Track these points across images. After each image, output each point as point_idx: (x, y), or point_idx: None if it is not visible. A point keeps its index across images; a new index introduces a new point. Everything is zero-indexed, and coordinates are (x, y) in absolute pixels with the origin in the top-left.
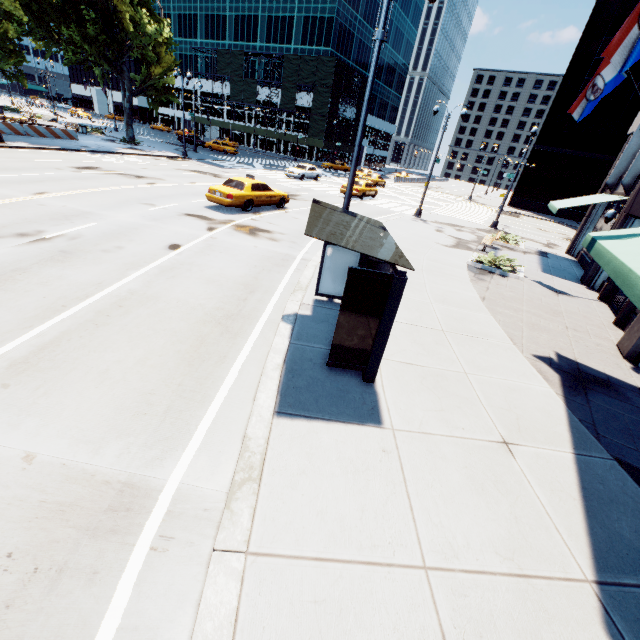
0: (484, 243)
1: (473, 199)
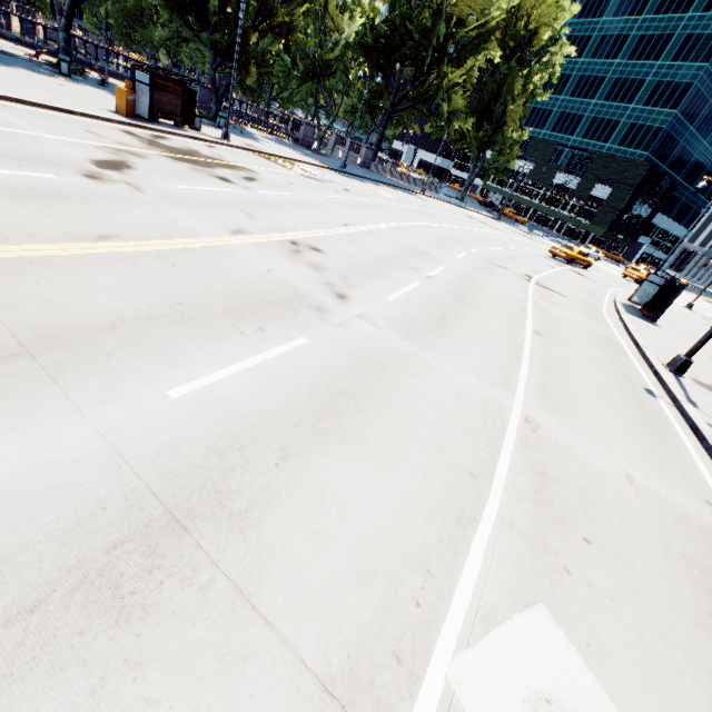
0: None
1: None
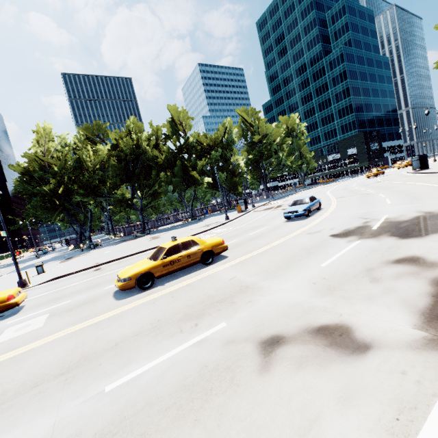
0: None
1: None
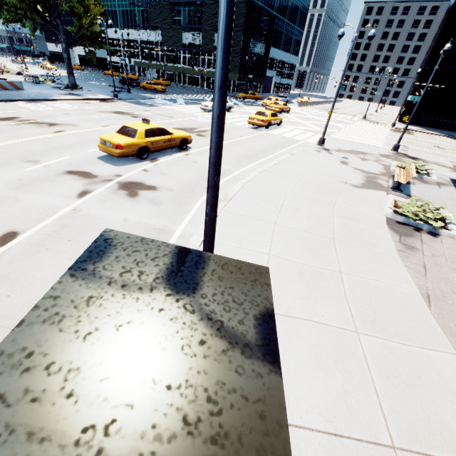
0: (398, 181)
1: (367, 118)
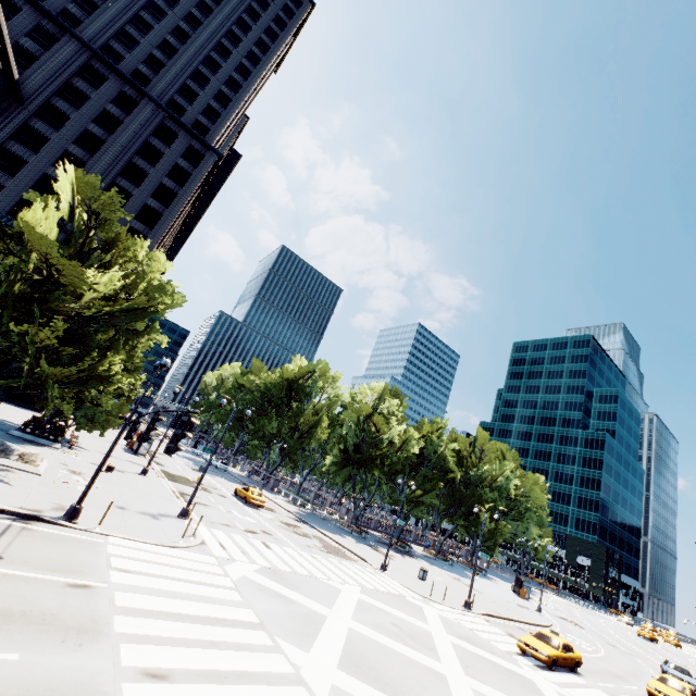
0: None
1: None
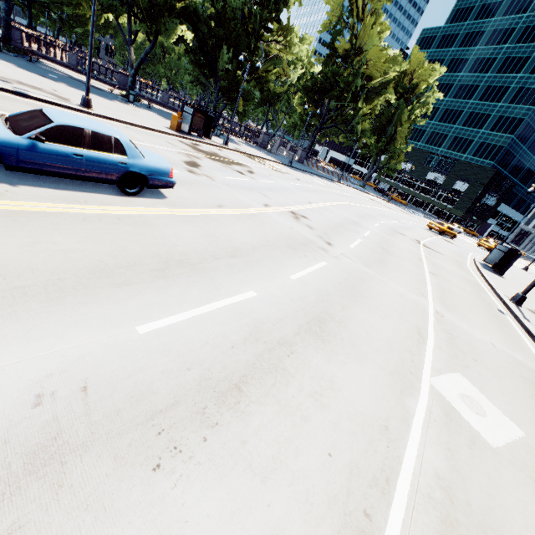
0: None
1: None
